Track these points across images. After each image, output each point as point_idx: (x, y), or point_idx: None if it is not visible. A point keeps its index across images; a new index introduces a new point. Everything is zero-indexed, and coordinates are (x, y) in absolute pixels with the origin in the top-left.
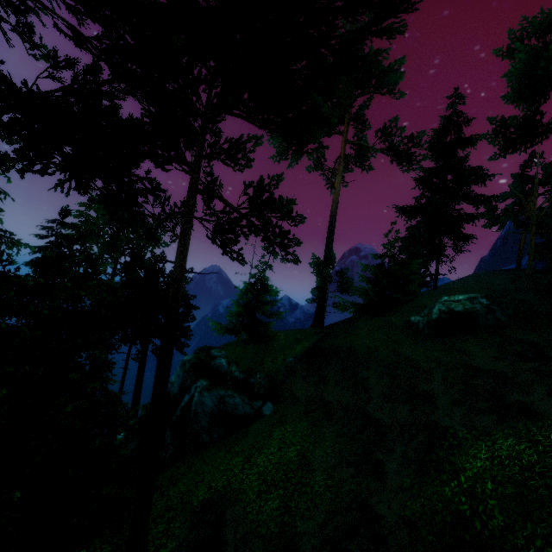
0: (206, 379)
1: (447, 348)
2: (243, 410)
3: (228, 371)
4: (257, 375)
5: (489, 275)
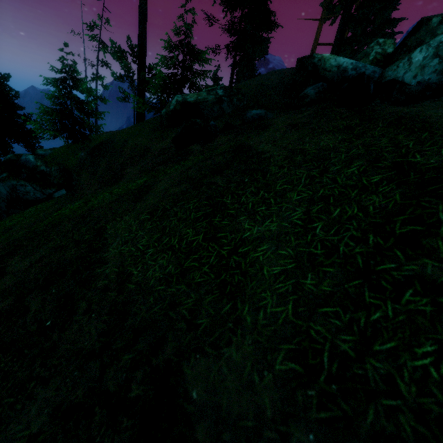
0: (8, 172)
1: (158, 137)
2: (34, 196)
3: (35, 166)
4: (52, 168)
5: (277, 72)
